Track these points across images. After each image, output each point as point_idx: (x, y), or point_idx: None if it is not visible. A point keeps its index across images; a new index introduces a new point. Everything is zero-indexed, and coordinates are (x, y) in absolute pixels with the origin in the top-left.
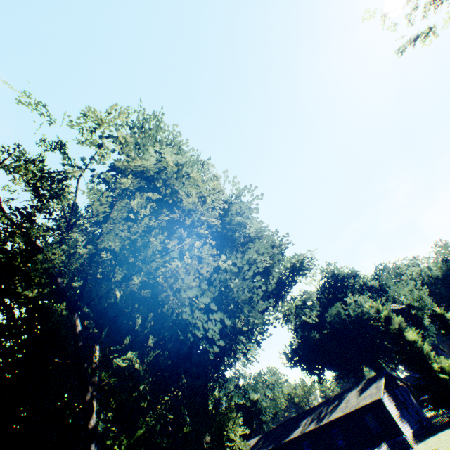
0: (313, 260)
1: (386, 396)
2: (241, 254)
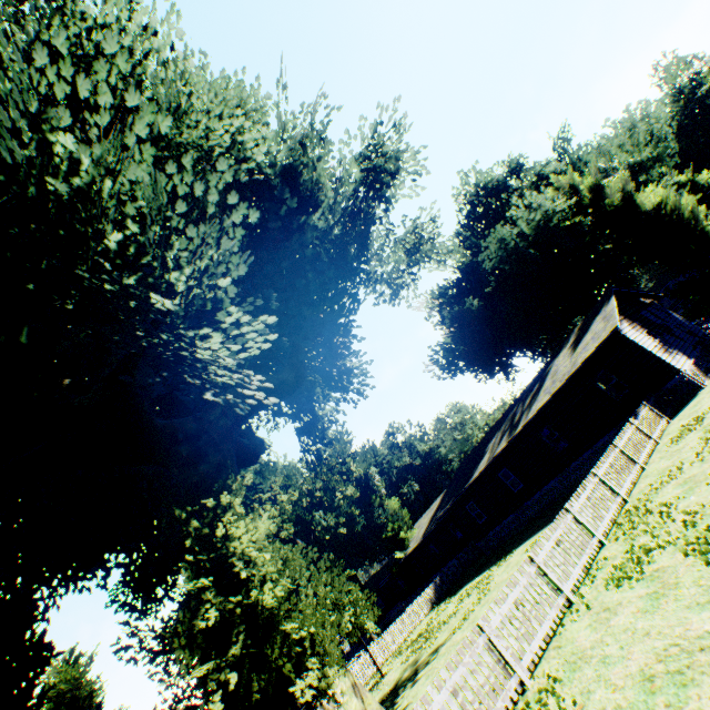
0: (399, 125)
1: (627, 326)
2: (45, 49)
